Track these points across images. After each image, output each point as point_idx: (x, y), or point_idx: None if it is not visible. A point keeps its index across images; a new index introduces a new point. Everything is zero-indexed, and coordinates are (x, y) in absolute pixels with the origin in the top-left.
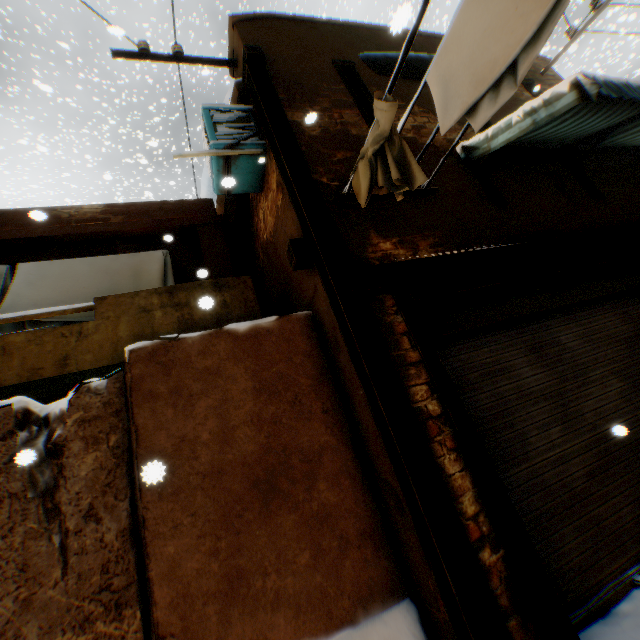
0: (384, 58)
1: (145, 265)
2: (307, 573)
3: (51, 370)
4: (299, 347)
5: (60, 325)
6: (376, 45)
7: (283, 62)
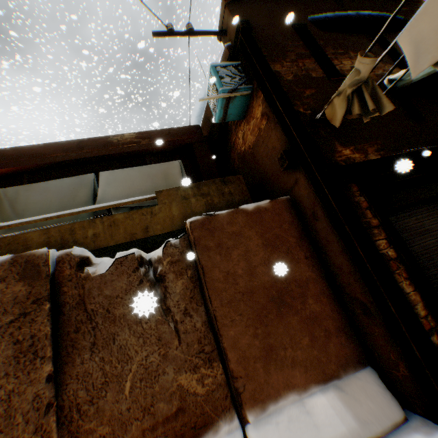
0: (325, 19)
1: (170, 170)
2: (308, 349)
3: (140, 234)
4: (285, 219)
5: (128, 209)
6: (317, 9)
7: (261, 29)
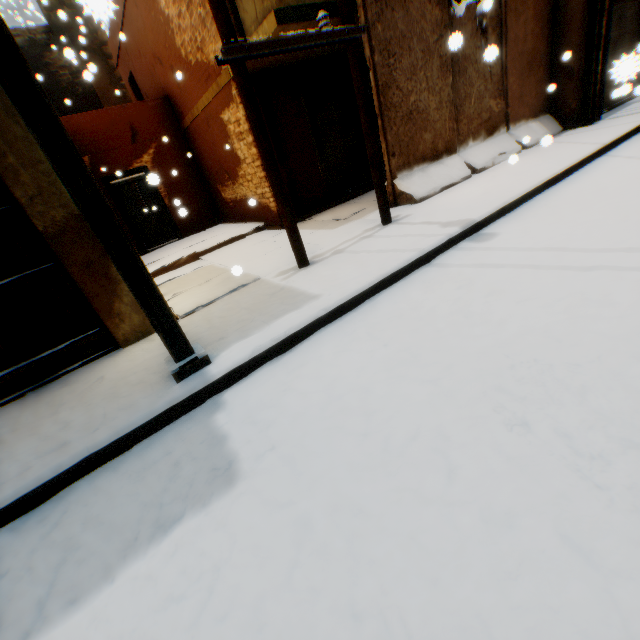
0: None
1: None
2: (532, 100)
3: None
4: None
5: None
6: None
7: None
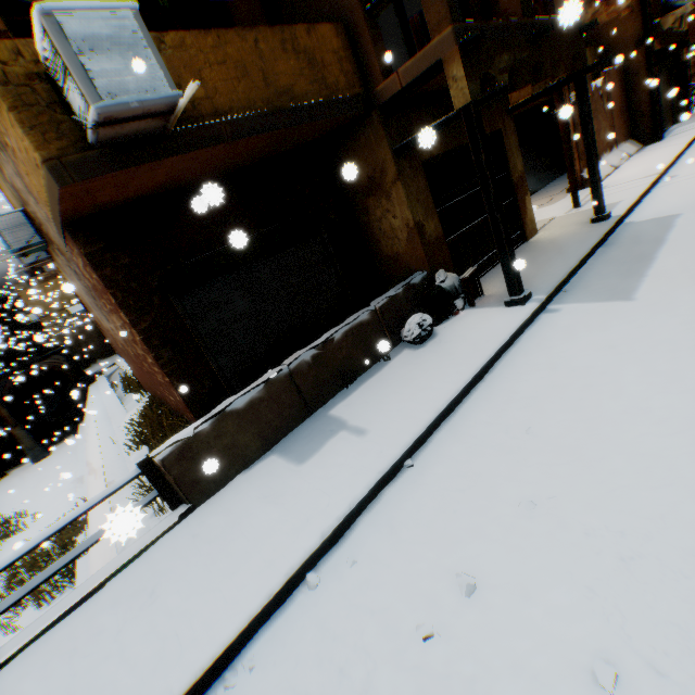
0: None
1: None
2: (622, 132)
3: None
4: (620, 77)
5: None
6: None
7: None
